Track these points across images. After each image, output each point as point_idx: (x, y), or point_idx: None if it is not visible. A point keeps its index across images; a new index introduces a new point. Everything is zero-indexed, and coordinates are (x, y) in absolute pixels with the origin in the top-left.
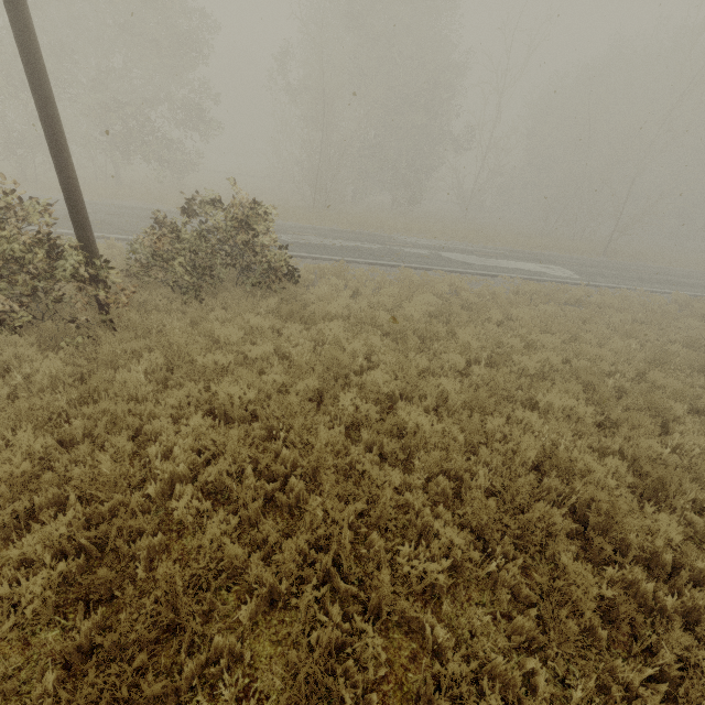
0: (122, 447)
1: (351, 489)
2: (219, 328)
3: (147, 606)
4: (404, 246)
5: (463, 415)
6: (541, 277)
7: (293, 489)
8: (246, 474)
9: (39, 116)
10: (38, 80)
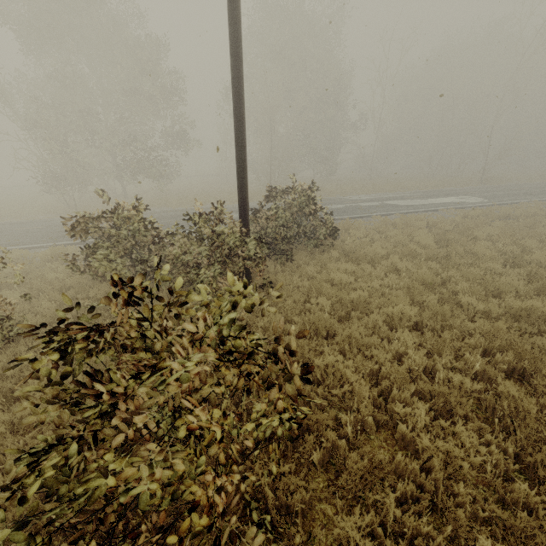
0: (378, 357)
1: (536, 355)
2: (337, 275)
3: (545, 433)
4: (357, 202)
5: (545, 298)
6: (465, 205)
7: (497, 363)
8: (464, 358)
9: (237, 155)
10: (243, 133)
